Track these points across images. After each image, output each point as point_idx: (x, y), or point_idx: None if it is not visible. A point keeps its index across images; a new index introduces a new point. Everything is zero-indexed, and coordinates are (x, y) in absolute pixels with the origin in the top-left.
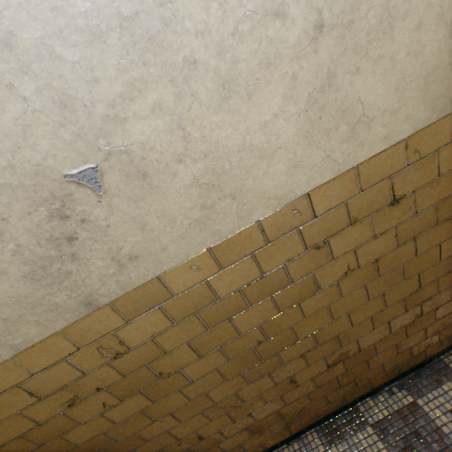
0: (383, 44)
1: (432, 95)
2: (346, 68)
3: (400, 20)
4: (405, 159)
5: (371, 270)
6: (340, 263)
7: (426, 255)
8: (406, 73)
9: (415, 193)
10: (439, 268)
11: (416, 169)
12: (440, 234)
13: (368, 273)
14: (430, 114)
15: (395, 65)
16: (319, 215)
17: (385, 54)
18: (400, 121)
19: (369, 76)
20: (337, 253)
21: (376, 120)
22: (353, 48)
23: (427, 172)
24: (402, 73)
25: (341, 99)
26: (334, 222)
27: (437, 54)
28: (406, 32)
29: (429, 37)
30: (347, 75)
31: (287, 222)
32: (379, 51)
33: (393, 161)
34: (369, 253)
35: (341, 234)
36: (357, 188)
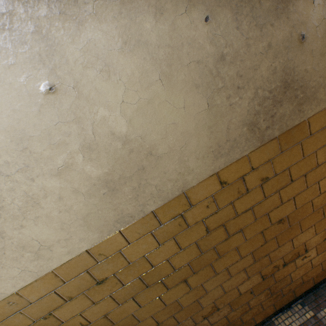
0: (36, 211)
1: (95, 226)
2: (12, 227)
3: (42, 199)
4: (94, 259)
5: (105, 321)
6: (73, 322)
7: (152, 304)
8: (65, 220)
9: (116, 274)
10: (170, 309)
11: (108, 262)
12: (156, 291)
13: (103, 323)
14: (100, 235)
15: (52, 218)
16: (35, 300)
17: (41, 215)
18: (76, 242)
19: (33, 227)
20: (66, 318)
21: (54, 246)
22: (11, 217)
23: (119, 262)
24: (61, 221)
25: (17, 241)
26: (52, 302)
27: (85, 207)
28: (51, 203)
29: (73, 201)
30: (14, 230)
31: (7, 309)
32: (35, 215)
33: (84, 262)
34: (96, 312)
35: (63, 307)
36: (60, 281)
